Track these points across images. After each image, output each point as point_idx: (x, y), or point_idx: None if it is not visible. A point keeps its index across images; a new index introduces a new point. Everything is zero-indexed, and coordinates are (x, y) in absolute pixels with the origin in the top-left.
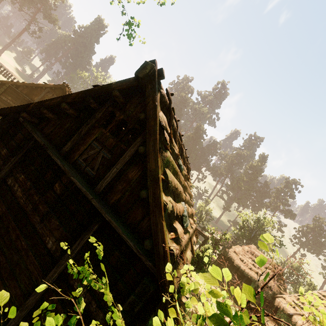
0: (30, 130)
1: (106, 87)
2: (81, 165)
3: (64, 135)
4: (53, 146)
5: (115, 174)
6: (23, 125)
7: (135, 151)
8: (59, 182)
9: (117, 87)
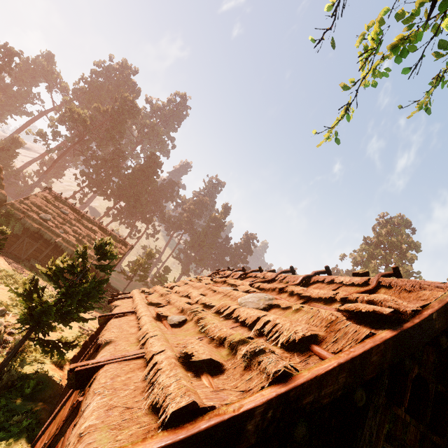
0: None
1: (427, 328)
2: None
3: None
4: None
5: None
6: None
7: None
8: None
9: (442, 327)
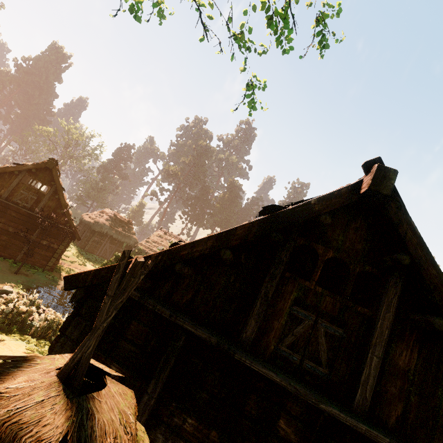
0: (168, 316)
1: (302, 210)
2: (290, 359)
3: (224, 303)
4: (214, 331)
5: (379, 368)
6: (136, 302)
7: (393, 317)
8: (285, 416)
9: (324, 208)
